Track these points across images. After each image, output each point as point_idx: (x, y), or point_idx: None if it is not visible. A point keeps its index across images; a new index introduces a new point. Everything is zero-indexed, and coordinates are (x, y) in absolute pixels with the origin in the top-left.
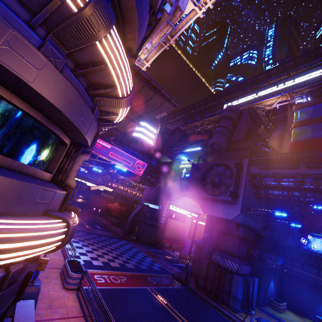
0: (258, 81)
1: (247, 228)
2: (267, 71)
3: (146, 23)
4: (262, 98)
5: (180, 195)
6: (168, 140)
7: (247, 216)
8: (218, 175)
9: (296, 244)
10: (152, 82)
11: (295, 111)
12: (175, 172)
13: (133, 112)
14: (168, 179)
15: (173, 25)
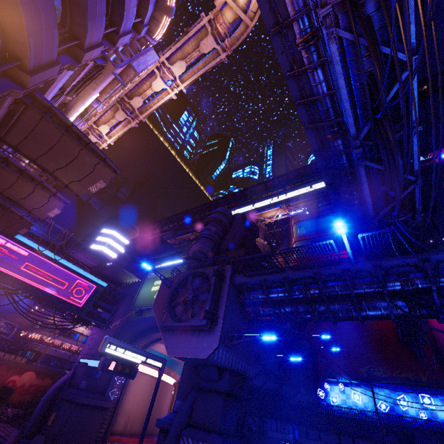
0: (257, 192)
1: (235, 374)
2: (265, 182)
3: (54, 39)
4: (262, 209)
5: (151, 340)
6: (141, 252)
7: (231, 351)
8: (194, 289)
9: (312, 400)
10: (75, 128)
11: (294, 225)
12: (144, 299)
13: (51, 179)
14: (131, 312)
15: (122, 80)
